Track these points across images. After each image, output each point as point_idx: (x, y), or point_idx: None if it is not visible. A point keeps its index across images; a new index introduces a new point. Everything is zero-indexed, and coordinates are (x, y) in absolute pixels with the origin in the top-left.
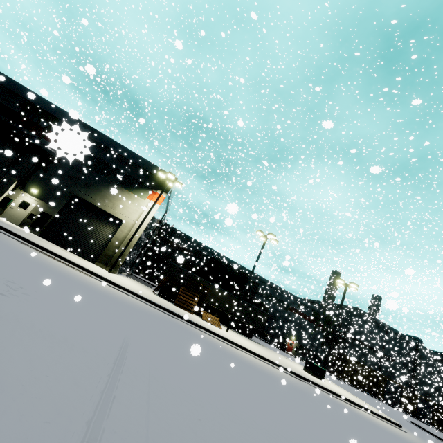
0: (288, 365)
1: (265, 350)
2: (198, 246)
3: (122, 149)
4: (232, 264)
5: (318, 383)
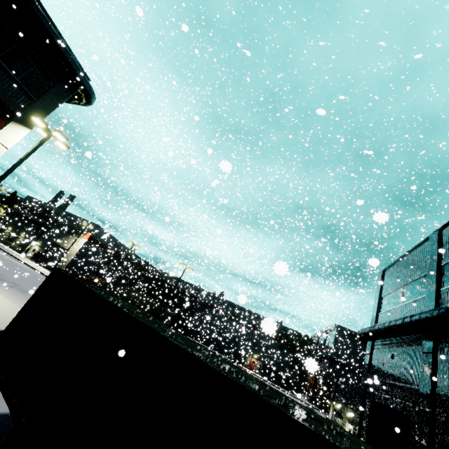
0: None
1: None
2: (170, 278)
3: (76, 217)
4: (196, 289)
5: None
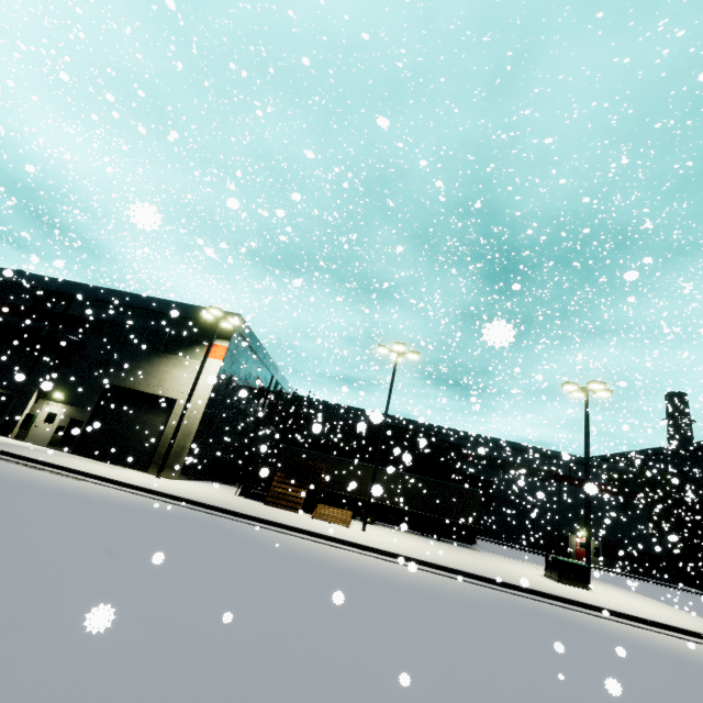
0: (486, 567)
1: (456, 552)
2: (356, 415)
3: (156, 303)
4: (420, 427)
5: (535, 588)
